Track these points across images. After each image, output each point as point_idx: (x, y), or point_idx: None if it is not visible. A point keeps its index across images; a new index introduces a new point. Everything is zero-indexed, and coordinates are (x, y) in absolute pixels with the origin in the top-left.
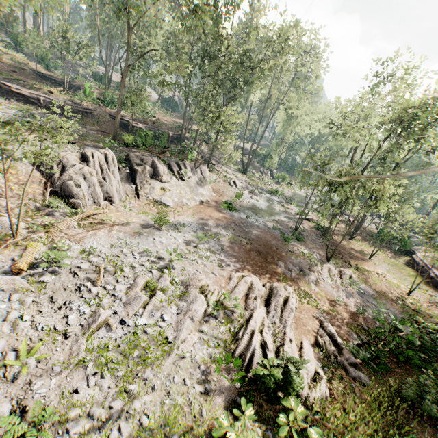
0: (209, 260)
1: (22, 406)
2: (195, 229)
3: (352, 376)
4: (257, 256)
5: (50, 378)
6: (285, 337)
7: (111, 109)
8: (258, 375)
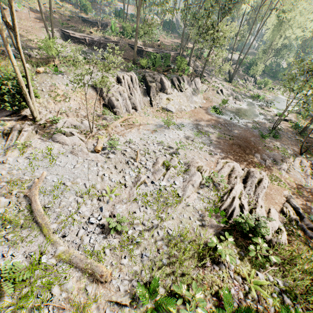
0: (202, 150)
1: (113, 214)
2: (191, 128)
3: (308, 235)
4: (238, 148)
5: (122, 205)
6: (257, 204)
7: (129, 39)
8: (237, 222)
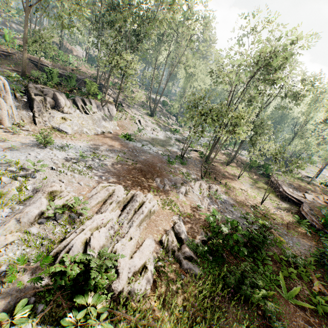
0: (81, 173)
1: None
2: (84, 151)
3: (184, 268)
4: (138, 173)
5: None
6: (125, 236)
7: (32, 55)
8: (57, 273)
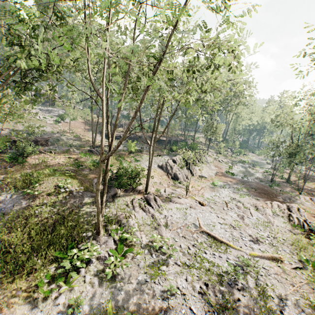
0: (250, 198)
1: (249, 235)
2: (228, 186)
3: None
4: (265, 195)
5: (248, 230)
6: (308, 221)
7: (147, 133)
8: (310, 227)
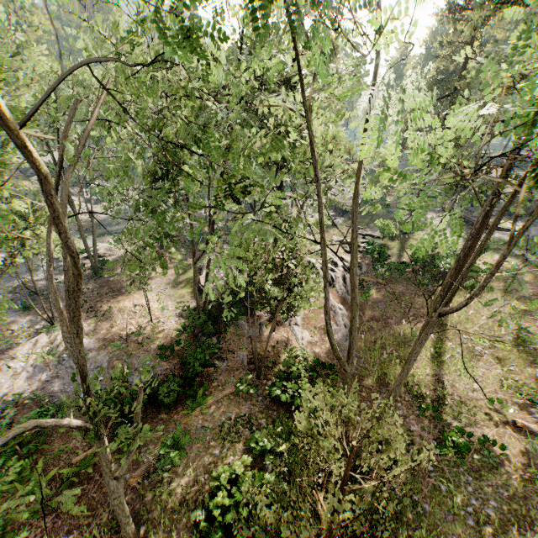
0: None
1: None
2: None
3: None
4: None
5: None
6: None
7: None
8: None
